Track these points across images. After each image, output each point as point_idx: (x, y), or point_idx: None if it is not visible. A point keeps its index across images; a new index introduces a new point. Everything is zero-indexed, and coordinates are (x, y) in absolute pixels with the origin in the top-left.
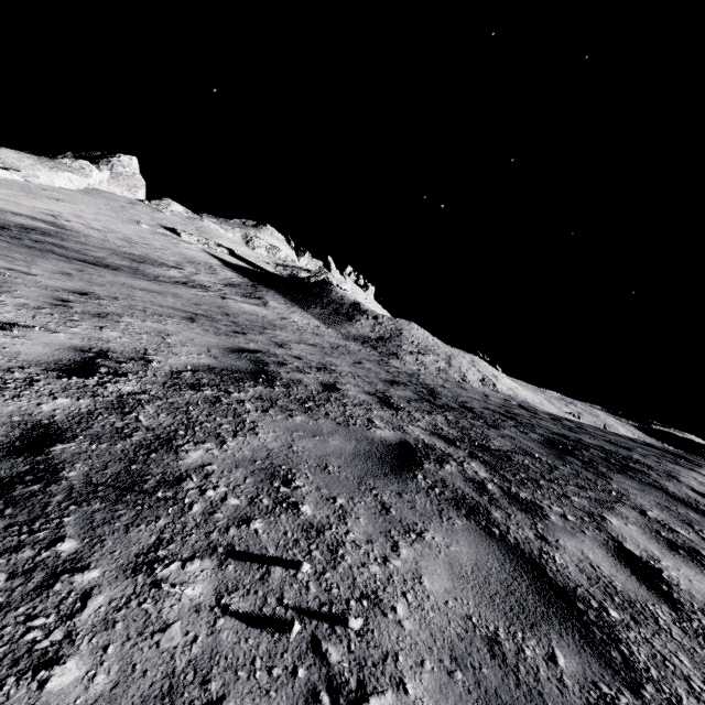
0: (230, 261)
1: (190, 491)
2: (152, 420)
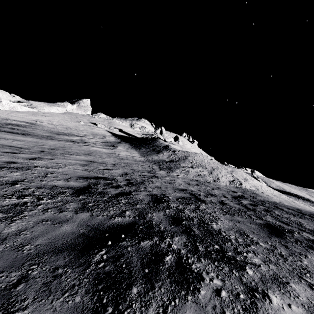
0: (117, 133)
1: None
2: None
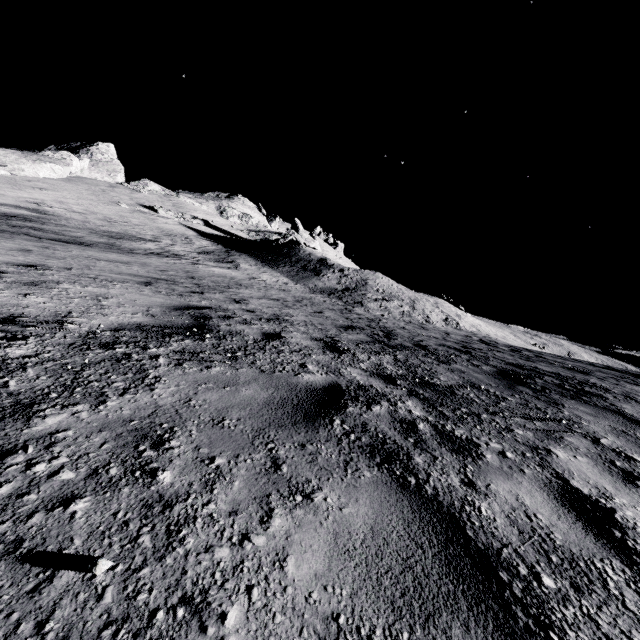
0: (205, 231)
1: (10, 468)
2: (25, 384)
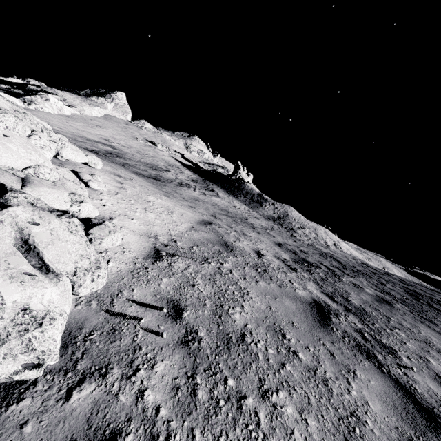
0: (184, 162)
1: (370, 313)
2: (329, 289)
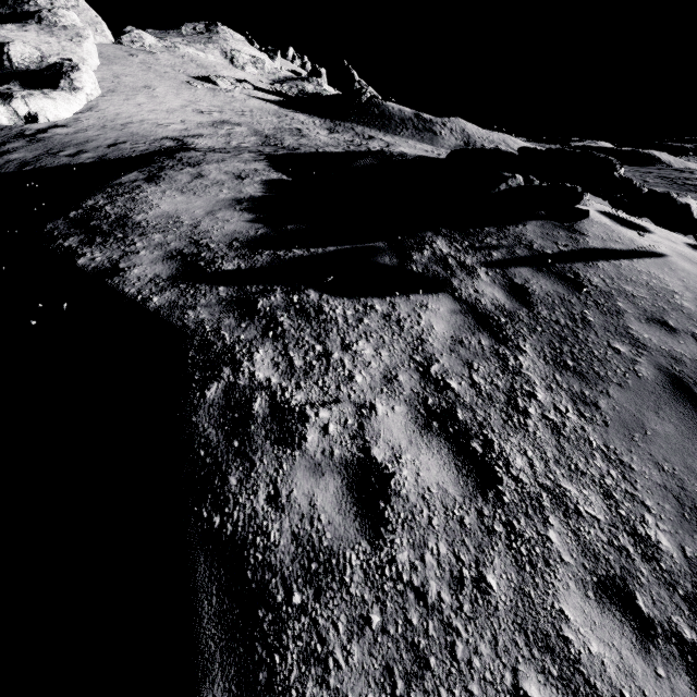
0: (270, 99)
1: None
2: None
